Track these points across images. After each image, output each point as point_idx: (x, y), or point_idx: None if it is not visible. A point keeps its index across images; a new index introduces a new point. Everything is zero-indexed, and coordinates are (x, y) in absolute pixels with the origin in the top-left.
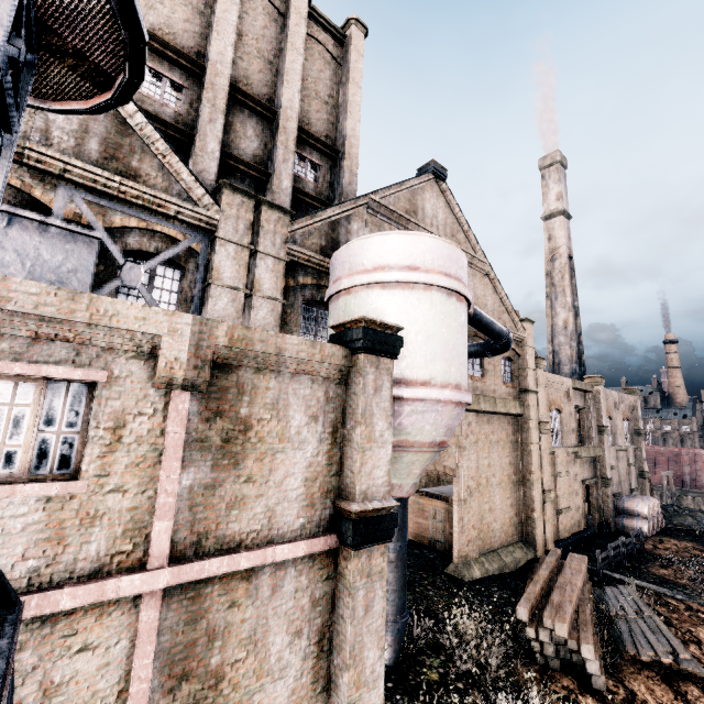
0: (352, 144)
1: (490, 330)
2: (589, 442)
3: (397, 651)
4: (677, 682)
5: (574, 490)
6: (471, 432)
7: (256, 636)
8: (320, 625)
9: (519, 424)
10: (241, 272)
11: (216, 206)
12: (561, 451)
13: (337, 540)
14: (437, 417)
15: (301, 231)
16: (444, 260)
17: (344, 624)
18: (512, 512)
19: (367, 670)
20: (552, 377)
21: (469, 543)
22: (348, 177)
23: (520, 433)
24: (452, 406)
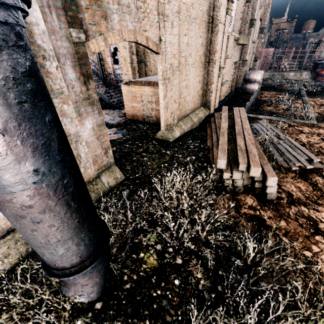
0: None
1: None
2: (243, 34)
3: (99, 282)
4: (308, 176)
5: (231, 69)
6: None
7: None
8: None
9: (213, 1)
10: None
11: None
12: (232, 37)
13: None
14: None
15: None
16: None
17: None
18: (199, 87)
19: None
20: None
21: (172, 115)
22: None
23: (212, 13)
24: None
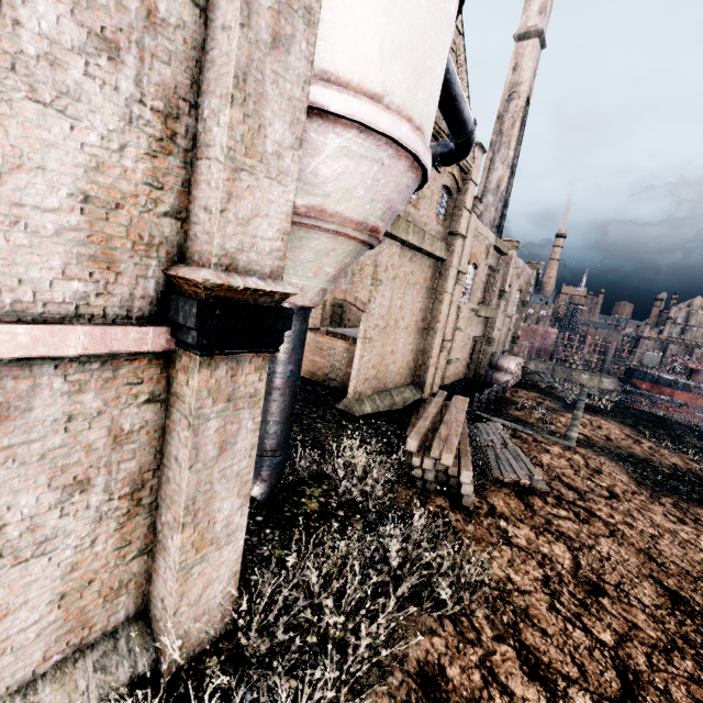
0: None
1: (456, 110)
2: (488, 304)
3: (273, 486)
4: (526, 497)
5: (466, 344)
6: (391, 266)
7: None
8: (134, 470)
9: (439, 270)
10: None
11: None
12: (466, 307)
13: (170, 339)
14: (378, 176)
15: None
16: None
17: (179, 469)
18: (411, 357)
19: (219, 525)
20: (481, 228)
21: (365, 382)
22: None
23: (438, 281)
24: (405, 164)
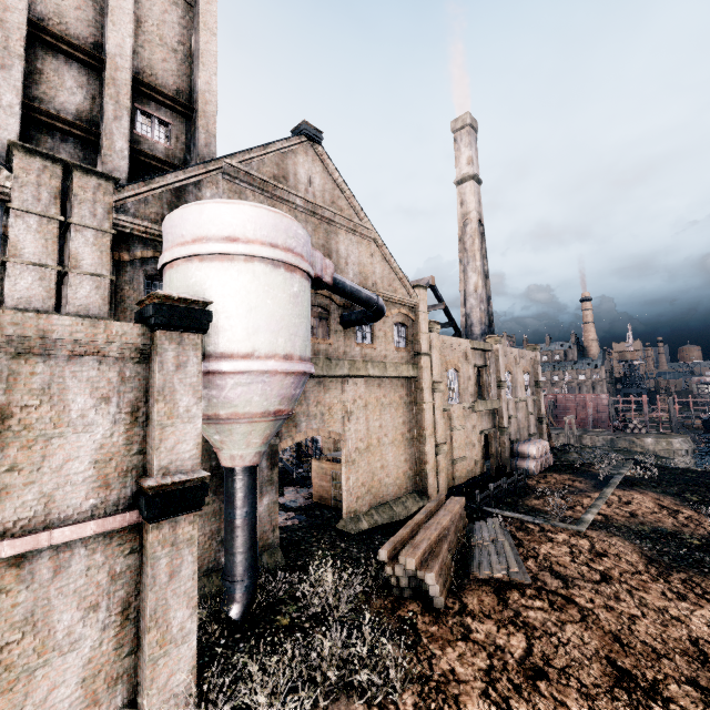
0: (208, 101)
1: (356, 298)
2: (488, 397)
3: (246, 606)
4: (505, 591)
5: (472, 440)
6: (359, 397)
7: (35, 617)
8: (124, 596)
9: (414, 385)
10: (49, 247)
11: (5, 171)
12: (458, 407)
13: (139, 516)
14: (265, 388)
15: (134, 199)
16: (269, 230)
17: (146, 591)
18: (406, 466)
19: (175, 628)
20: (449, 340)
21: (358, 500)
22: (204, 138)
23: (415, 394)
24: (281, 376)
